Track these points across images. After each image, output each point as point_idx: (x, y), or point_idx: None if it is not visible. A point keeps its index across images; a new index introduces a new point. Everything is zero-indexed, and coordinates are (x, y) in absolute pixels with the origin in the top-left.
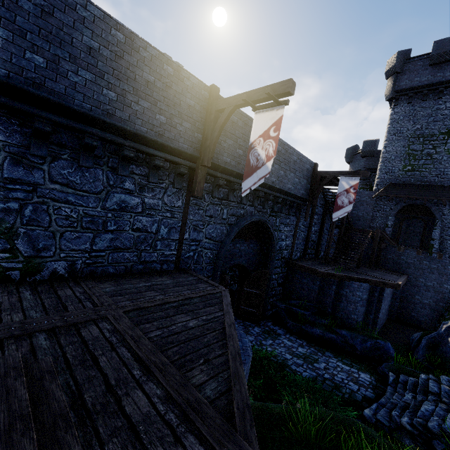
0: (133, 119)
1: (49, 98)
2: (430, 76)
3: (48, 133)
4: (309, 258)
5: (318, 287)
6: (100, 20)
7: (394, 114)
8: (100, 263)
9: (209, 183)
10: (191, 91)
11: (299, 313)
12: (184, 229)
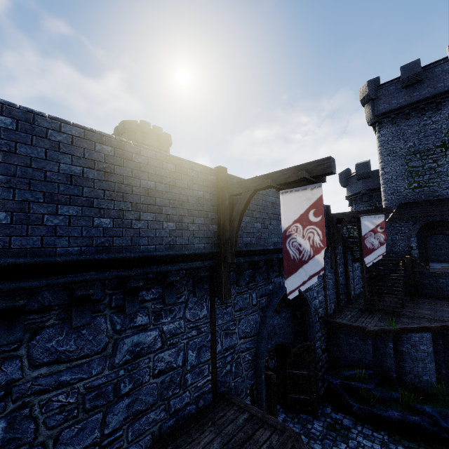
0: (137, 240)
1: (18, 263)
2: (407, 97)
3: (21, 307)
4: (343, 305)
5: (372, 347)
6: (80, 139)
7: (381, 137)
8: (117, 448)
9: (231, 272)
10: (197, 181)
11: (363, 390)
12: (215, 341)
